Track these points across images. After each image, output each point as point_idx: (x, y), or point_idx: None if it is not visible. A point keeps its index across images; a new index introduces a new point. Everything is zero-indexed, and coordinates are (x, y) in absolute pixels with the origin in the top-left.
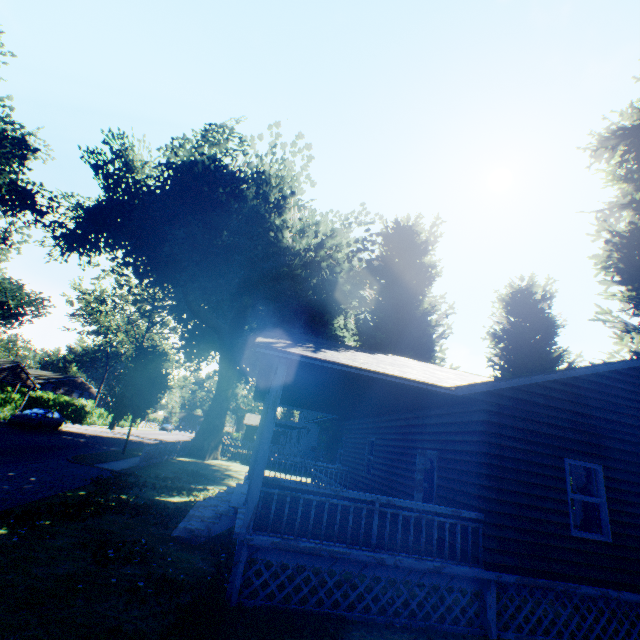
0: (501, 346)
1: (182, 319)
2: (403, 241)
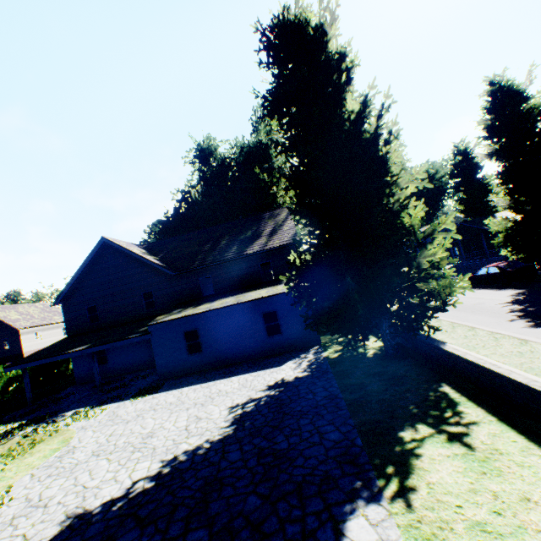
0: None
1: None
2: (464, 156)
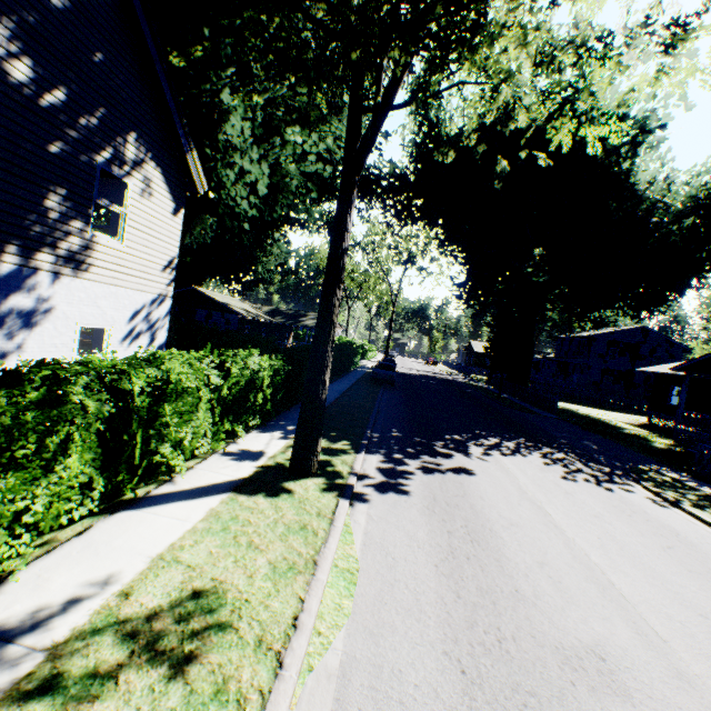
0: None
1: (468, 269)
2: None
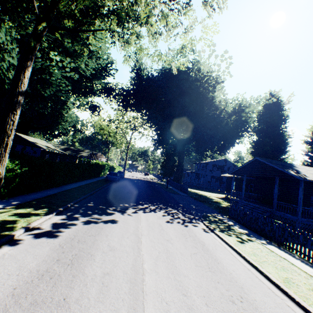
0: (309, 147)
1: (157, 133)
2: (275, 105)
